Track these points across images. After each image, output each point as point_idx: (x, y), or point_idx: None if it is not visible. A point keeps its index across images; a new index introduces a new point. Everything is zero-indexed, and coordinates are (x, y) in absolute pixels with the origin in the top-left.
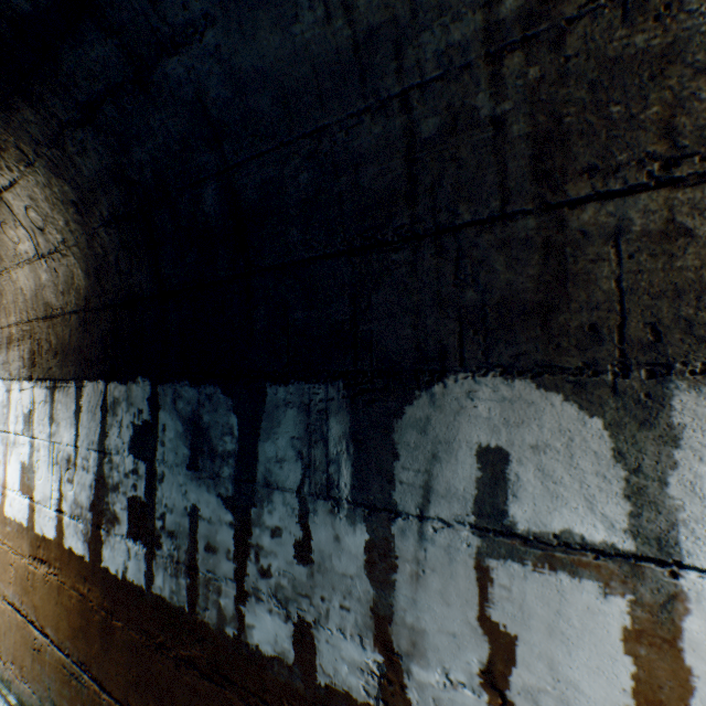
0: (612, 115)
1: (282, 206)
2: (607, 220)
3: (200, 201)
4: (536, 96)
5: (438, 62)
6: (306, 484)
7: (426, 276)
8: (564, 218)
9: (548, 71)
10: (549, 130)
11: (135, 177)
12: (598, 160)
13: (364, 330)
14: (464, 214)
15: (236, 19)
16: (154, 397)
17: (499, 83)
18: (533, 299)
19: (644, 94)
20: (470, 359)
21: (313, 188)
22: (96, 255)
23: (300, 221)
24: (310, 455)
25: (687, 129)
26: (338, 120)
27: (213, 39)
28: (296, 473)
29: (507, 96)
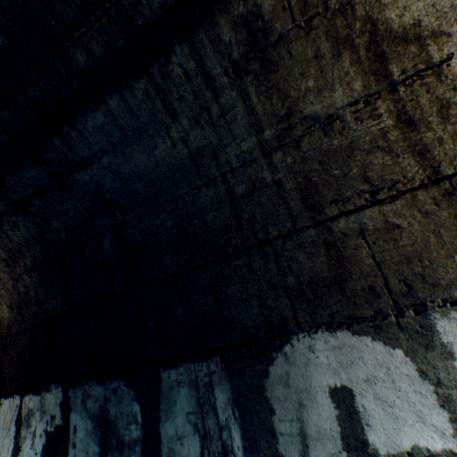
0: (335, 174)
1: (158, 242)
2: (353, 225)
3: (100, 246)
4: (294, 169)
5: (238, 159)
6: (205, 456)
7: (259, 271)
8: (330, 227)
9: (296, 158)
10: (306, 184)
11: (53, 237)
12: (336, 196)
13: (227, 314)
14: (273, 232)
15: (120, 150)
16: (66, 401)
17: (273, 165)
18: (329, 276)
19: (347, 164)
20: (303, 322)
21: (176, 228)
22: (19, 292)
23: (171, 249)
24: (204, 425)
25: (374, 177)
26: (186, 191)
27: (107, 160)
28: (195, 447)
29: (279, 171)
